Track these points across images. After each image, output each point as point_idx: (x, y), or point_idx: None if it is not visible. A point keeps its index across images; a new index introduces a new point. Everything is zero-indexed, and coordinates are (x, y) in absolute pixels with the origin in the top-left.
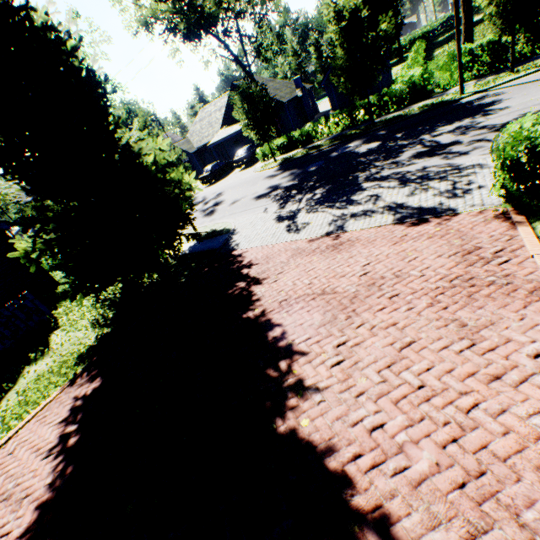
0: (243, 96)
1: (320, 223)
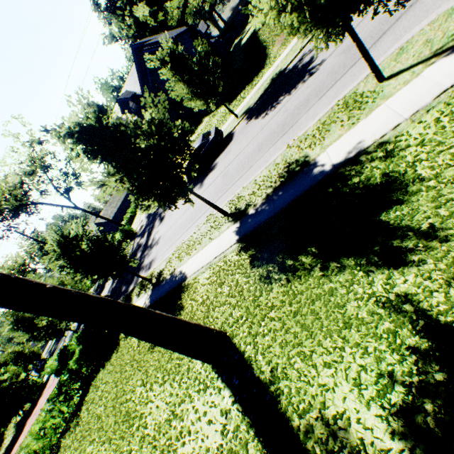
0: None
1: None
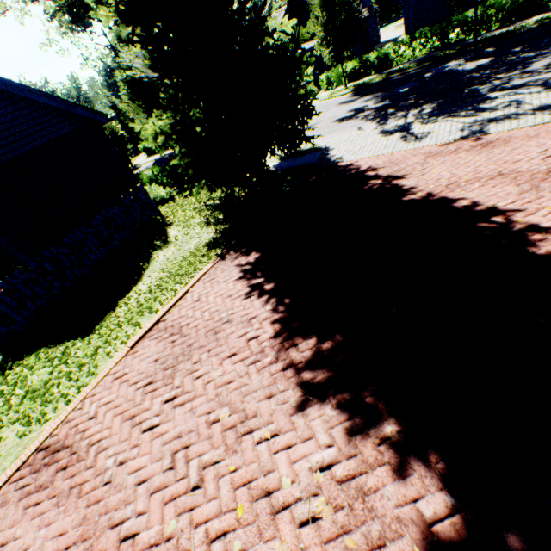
0: (324, 1)
1: (446, 130)
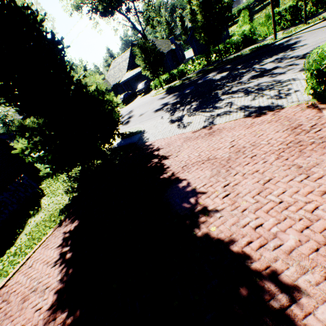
0: (141, 49)
1: (198, 121)
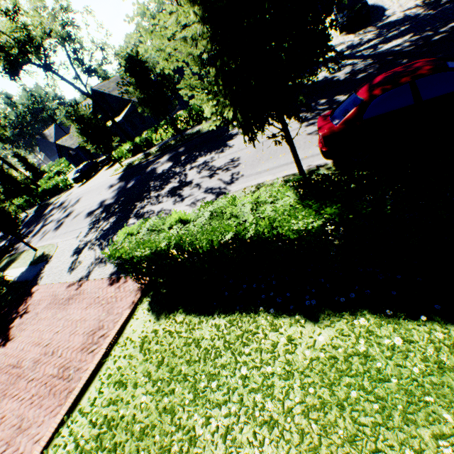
0: (74, 120)
1: (85, 264)
